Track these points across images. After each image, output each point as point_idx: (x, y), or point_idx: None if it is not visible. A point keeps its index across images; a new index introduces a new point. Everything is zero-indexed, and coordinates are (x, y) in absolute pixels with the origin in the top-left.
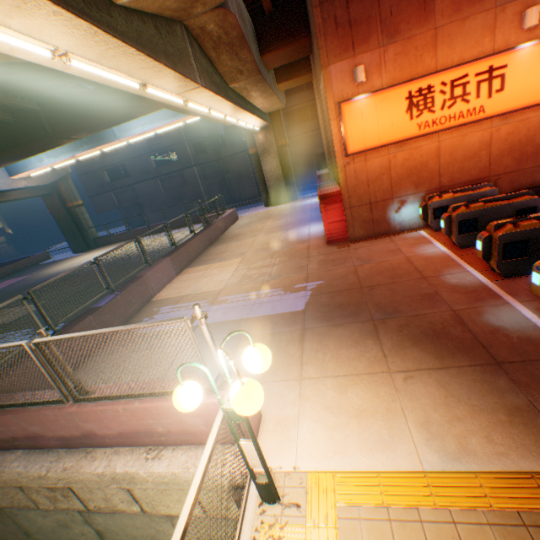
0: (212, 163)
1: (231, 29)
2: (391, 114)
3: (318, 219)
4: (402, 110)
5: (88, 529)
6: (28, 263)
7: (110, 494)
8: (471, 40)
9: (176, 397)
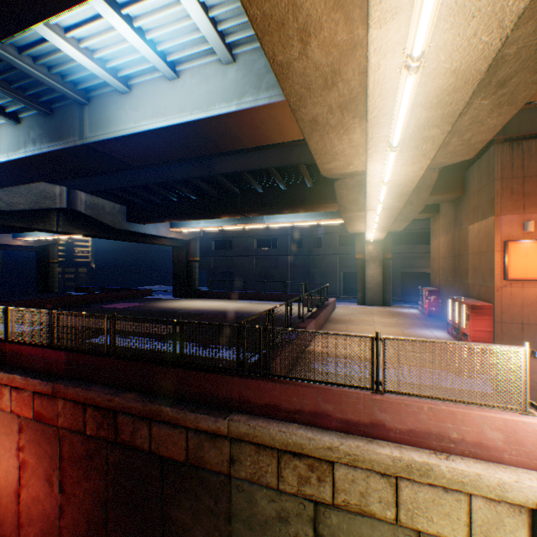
0: (303, 256)
1: (428, 180)
2: None
3: (434, 327)
4: None
5: (304, 530)
6: (136, 294)
7: (370, 488)
8: None
9: None
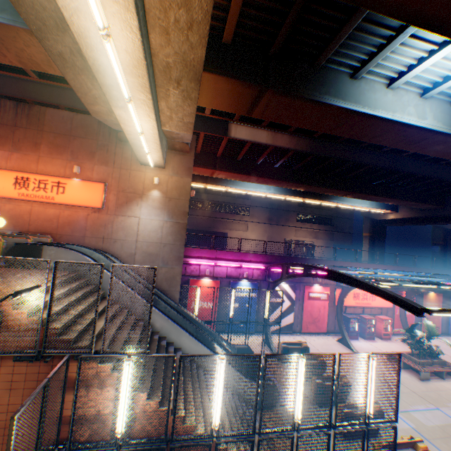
0: None
1: None
2: (6, 182)
3: None
4: (13, 183)
5: None
6: None
7: None
8: (57, 168)
9: None
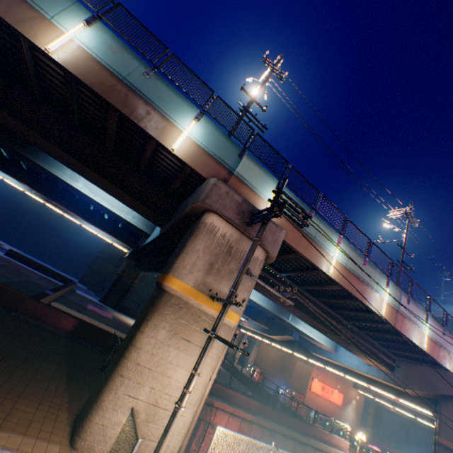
0: None
1: None
2: (318, 386)
3: None
4: (320, 387)
5: None
6: (73, 286)
7: None
8: (330, 381)
9: (357, 436)
